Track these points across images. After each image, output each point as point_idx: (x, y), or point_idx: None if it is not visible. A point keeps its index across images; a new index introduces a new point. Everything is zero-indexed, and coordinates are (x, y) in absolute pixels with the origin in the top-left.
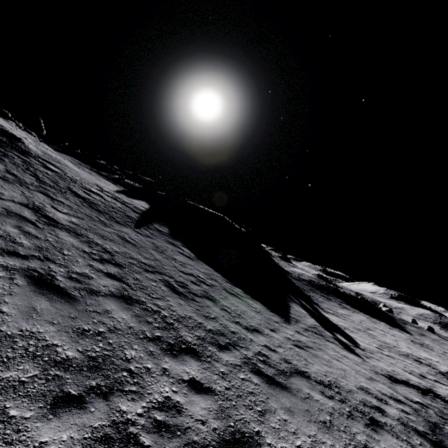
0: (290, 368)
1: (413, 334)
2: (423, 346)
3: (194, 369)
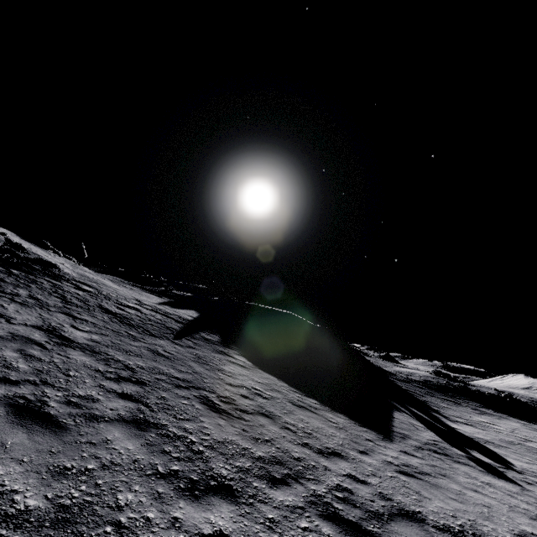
0: (390, 507)
1: None
2: None
3: (223, 517)
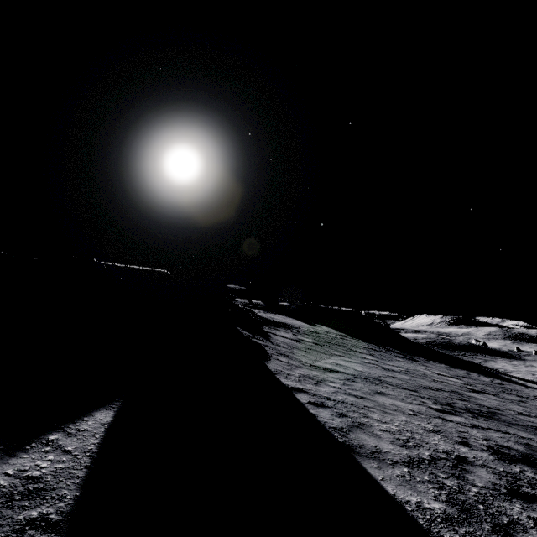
0: None
1: None
2: None
3: None
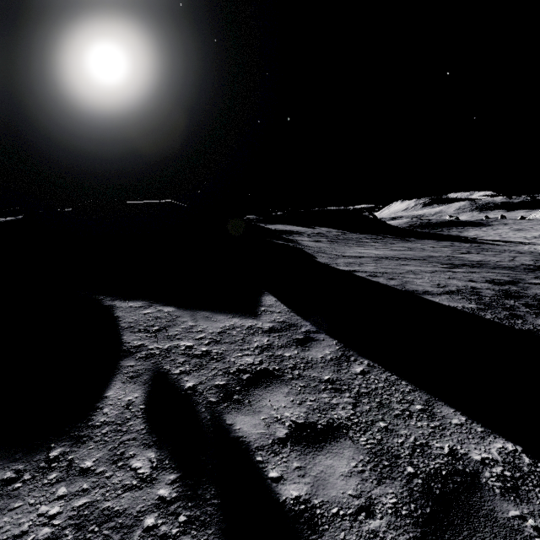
0: None
1: (503, 226)
2: (523, 230)
3: None
